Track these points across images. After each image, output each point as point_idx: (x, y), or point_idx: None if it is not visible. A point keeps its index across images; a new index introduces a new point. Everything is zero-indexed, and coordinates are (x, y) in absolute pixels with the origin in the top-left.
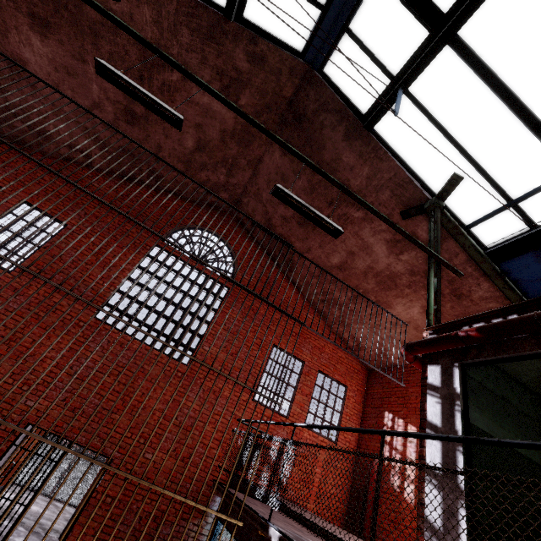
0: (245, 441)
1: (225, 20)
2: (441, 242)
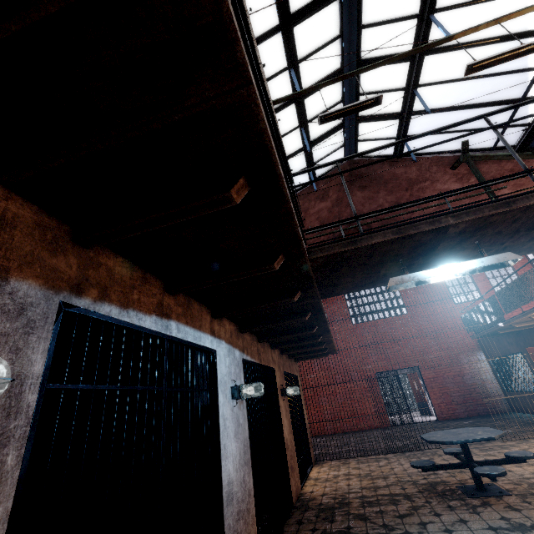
0: (469, 316)
1: (311, 185)
2: (485, 163)
